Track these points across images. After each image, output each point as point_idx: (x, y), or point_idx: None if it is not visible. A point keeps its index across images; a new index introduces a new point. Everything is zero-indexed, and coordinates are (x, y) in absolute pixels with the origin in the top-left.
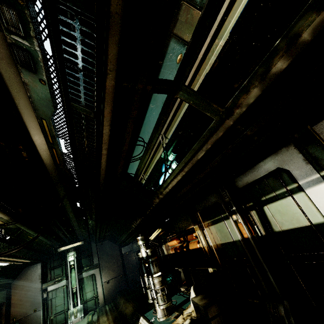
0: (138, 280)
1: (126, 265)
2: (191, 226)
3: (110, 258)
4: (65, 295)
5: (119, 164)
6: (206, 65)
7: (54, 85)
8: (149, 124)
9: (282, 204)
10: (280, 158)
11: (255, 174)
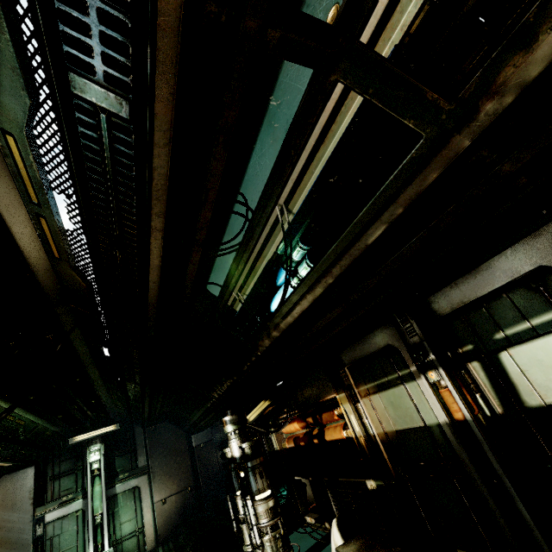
0: (222, 496)
1: (199, 468)
2: (331, 394)
3: (169, 455)
4: (79, 530)
5: (191, 259)
6: (393, 30)
7: (25, 23)
8: (254, 183)
9: (548, 347)
10: (547, 245)
11: (482, 283)
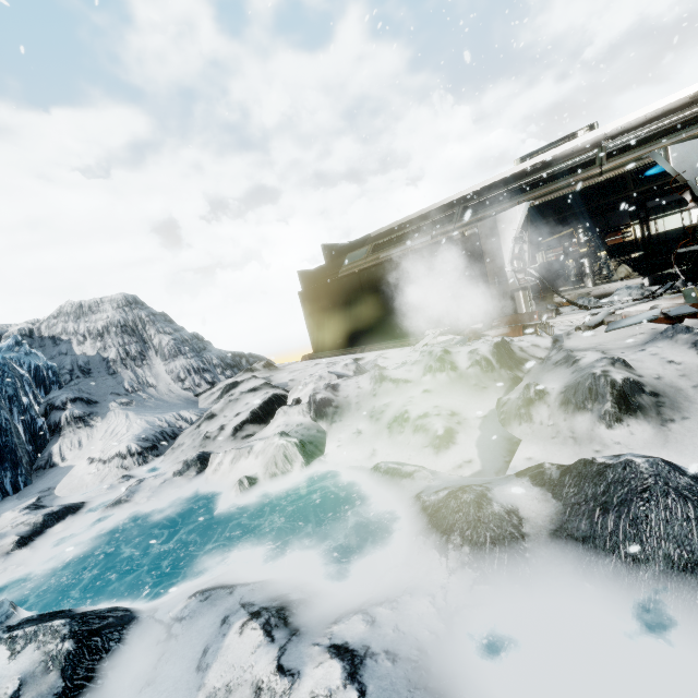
0: None
1: None
2: (626, 223)
3: None
4: None
5: None
6: None
7: None
8: None
9: None
10: None
11: None
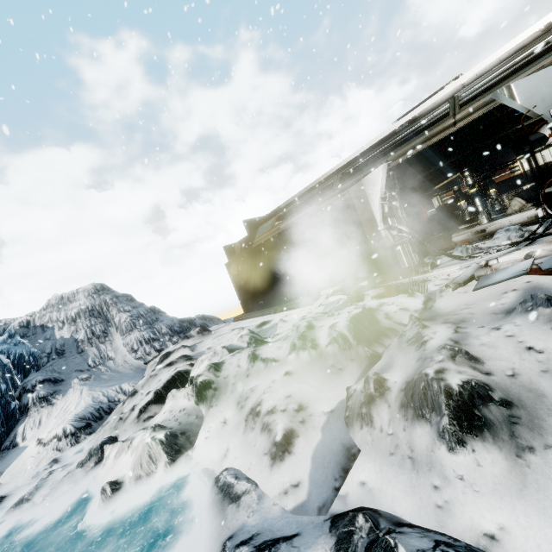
0: None
1: None
2: (512, 158)
3: None
4: None
5: None
6: None
7: None
8: None
9: None
10: None
11: None
